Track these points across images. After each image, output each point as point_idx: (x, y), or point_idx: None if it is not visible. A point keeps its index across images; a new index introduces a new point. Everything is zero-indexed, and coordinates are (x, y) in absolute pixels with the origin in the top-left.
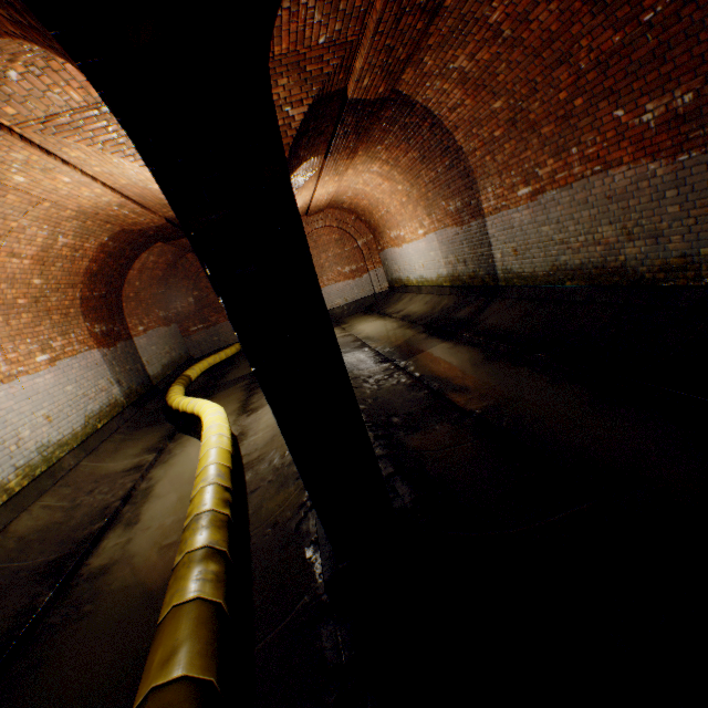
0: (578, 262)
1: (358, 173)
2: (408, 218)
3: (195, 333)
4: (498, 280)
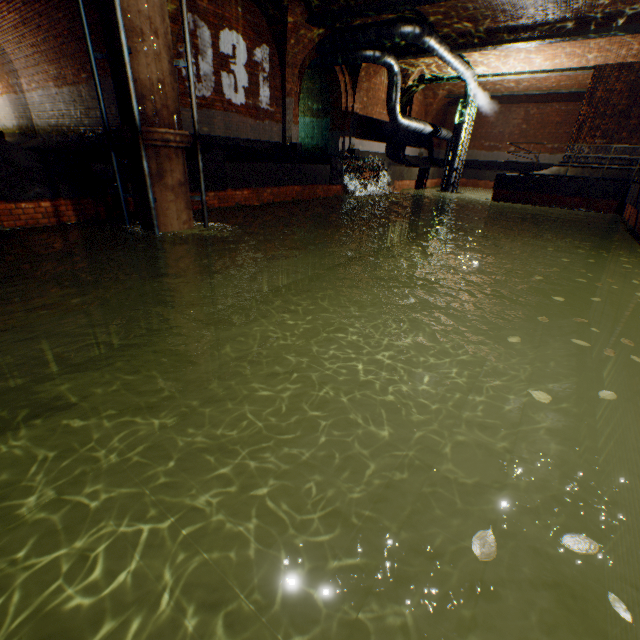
0: (54, 124)
1: None
2: None
3: None
4: (37, 131)
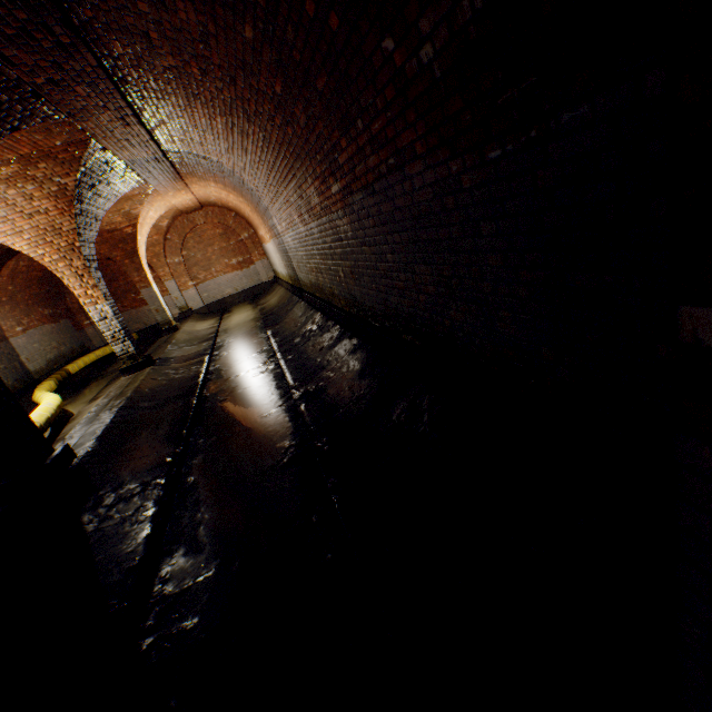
0: (314, 281)
1: (204, 186)
2: (260, 223)
3: (89, 327)
4: (302, 285)
